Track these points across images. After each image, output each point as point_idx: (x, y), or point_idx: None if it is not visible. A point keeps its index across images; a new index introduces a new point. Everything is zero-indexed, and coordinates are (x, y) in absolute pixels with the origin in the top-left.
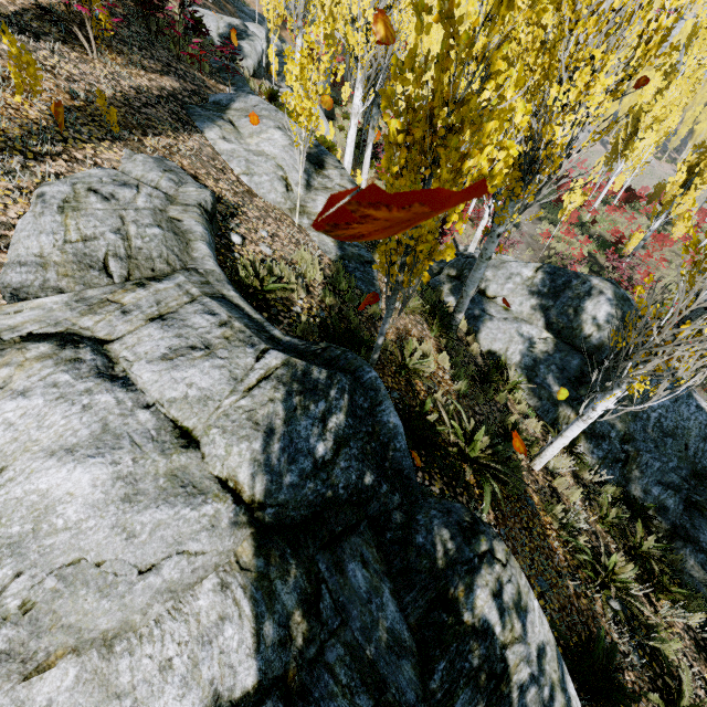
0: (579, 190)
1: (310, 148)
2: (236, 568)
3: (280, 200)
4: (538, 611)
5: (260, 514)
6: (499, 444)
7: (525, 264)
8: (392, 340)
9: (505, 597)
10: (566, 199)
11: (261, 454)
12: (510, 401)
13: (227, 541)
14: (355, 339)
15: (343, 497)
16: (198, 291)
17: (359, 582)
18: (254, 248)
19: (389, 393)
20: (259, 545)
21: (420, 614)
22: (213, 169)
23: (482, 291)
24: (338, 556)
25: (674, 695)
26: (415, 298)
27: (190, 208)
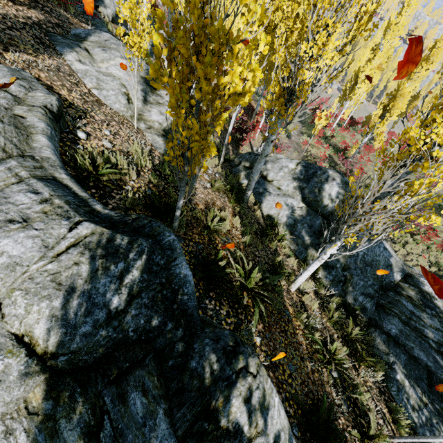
0: (324, 116)
1: (148, 74)
2: (24, 413)
3: (123, 109)
4: (277, 405)
5: (52, 362)
6: (269, 276)
7: (290, 160)
8: (201, 209)
9: (253, 401)
10: (316, 121)
11: (59, 310)
12: (279, 247)
13: (16, 391)
14: (170, 210)
15: (132, 338)
16: (27, 173)
17: (137, 409)
18: (97, 142)
19: (195, 246)
20: (50, 388)
21: (187, 427)
22: (68, 82)
23: (264, 176)
24: (123, 388)
25: (366, 429)
26: (220, 181)
27: (35, 108)
